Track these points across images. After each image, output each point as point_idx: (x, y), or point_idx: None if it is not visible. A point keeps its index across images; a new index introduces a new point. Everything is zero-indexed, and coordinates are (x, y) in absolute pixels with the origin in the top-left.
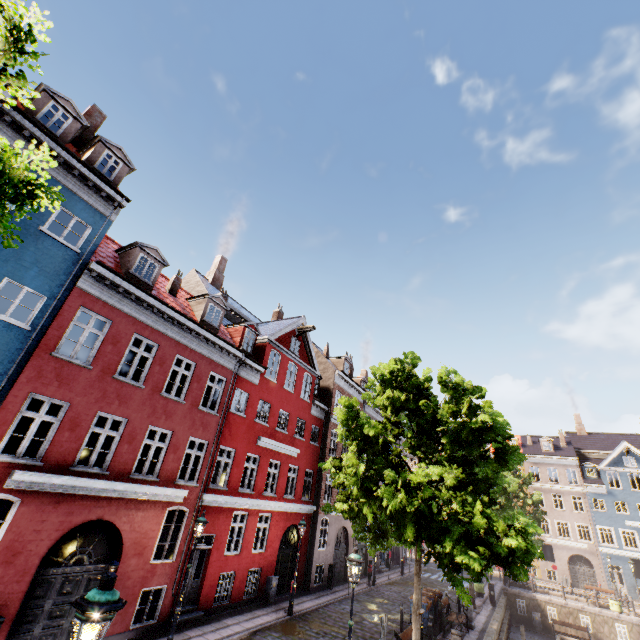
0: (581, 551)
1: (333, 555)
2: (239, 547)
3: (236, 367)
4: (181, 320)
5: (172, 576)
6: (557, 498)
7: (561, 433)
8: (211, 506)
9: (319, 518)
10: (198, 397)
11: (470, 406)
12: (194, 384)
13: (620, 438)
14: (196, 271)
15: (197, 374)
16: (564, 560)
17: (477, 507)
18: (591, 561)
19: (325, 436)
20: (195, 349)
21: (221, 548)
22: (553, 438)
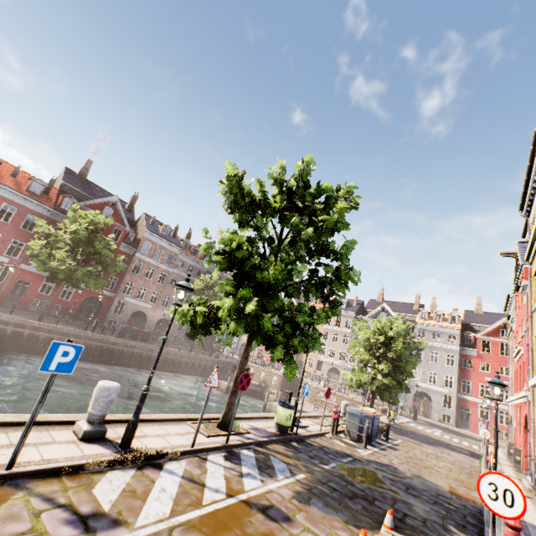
0: (337, 366)
1: (131, 322)
2: (50, 293)
3: (49, 214)
4: (5, 188)
5: (2, 288)
6: (335, 335)
7: (356, 297)
8: (29, 271)
9: (116, 300)
10: (19, 223)
11: (80, 224)
12: (16, 217)
13: (400, 305)
14: (67, 168)
15: (19, 213)
16: (326, 370)
17: (58, 256)
18: (340, 372)
19: (130, 263)
20: (17, 202)
21: (36, 289)
22: (353, 301)
